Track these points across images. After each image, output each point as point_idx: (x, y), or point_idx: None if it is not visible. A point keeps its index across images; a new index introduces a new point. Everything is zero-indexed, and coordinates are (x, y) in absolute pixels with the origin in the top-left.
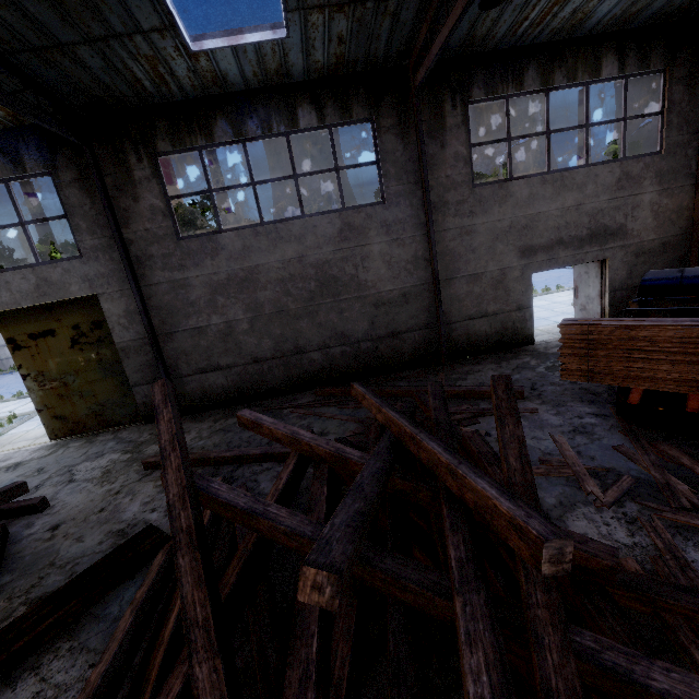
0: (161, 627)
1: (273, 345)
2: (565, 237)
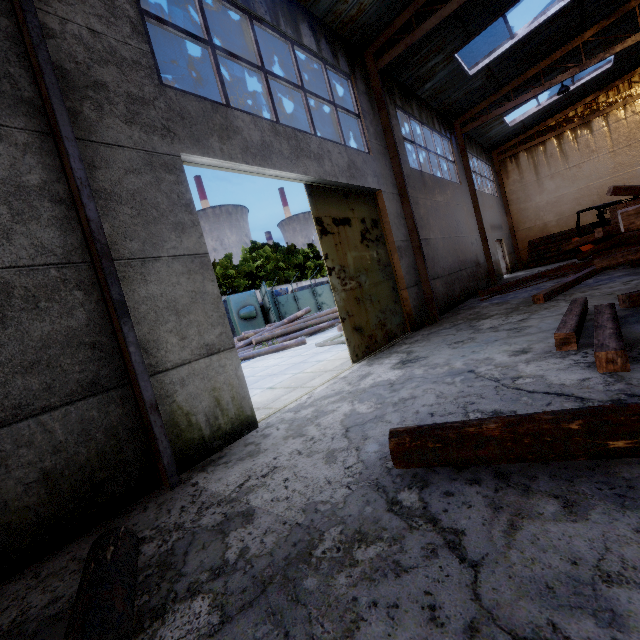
0: None
1: (452, 262)
2: (495, 224)
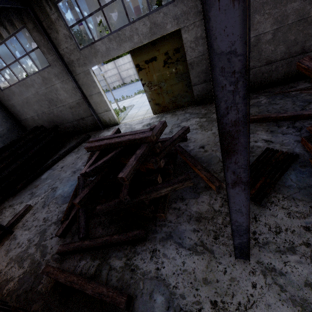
0: None
1: (284, 50)
2: None
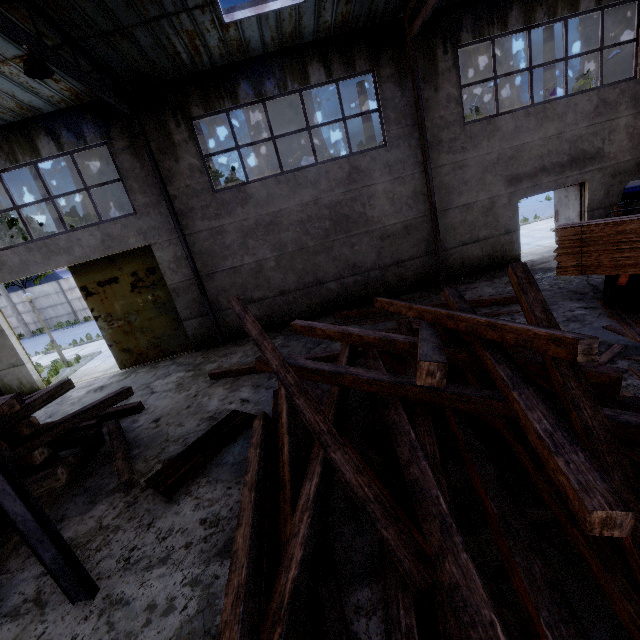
0: (275, 460)
1: (296, 279)
2: (547, 164)
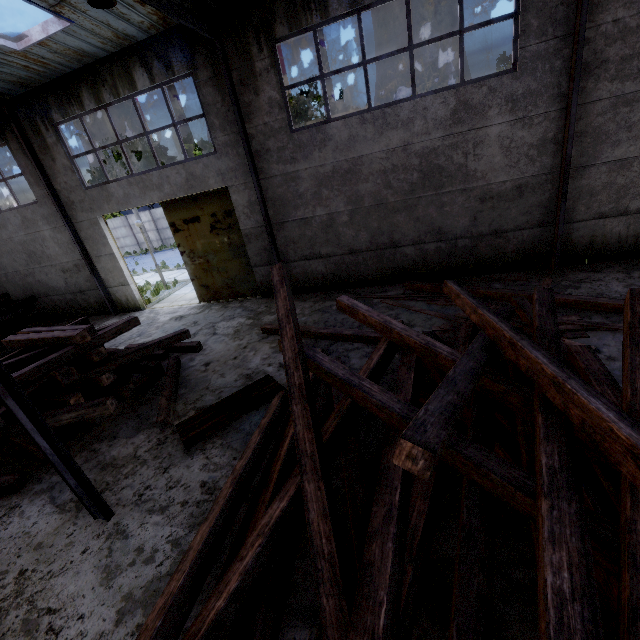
0: (277, 447)
1: (369, 238)
2: None
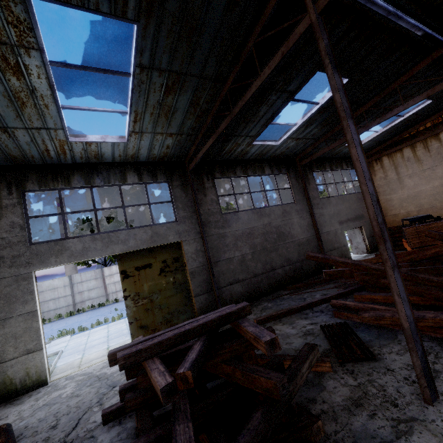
0: None
1: (262, 266)
2: (349, 218)
